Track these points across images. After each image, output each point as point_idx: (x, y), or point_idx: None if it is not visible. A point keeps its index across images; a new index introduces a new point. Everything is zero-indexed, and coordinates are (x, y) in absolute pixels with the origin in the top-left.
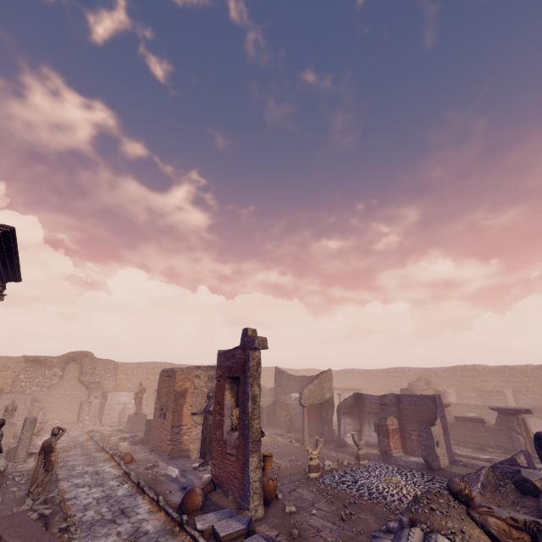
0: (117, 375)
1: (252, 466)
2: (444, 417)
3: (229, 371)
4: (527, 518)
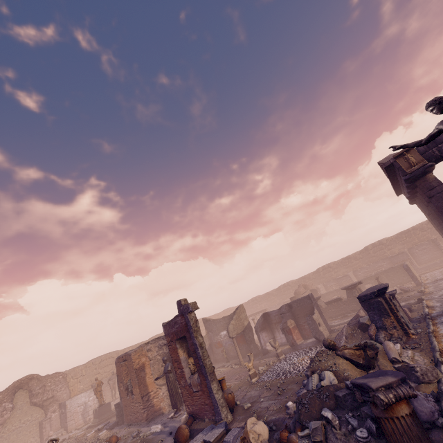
0: (68, 383)
1: (215, 390)
2: (318, 306)
3: (176, 335)
4: (362, 343)
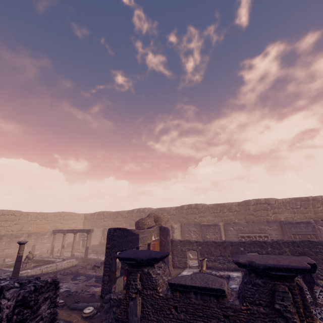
0: None
1: None
2: None
3: None
4: None
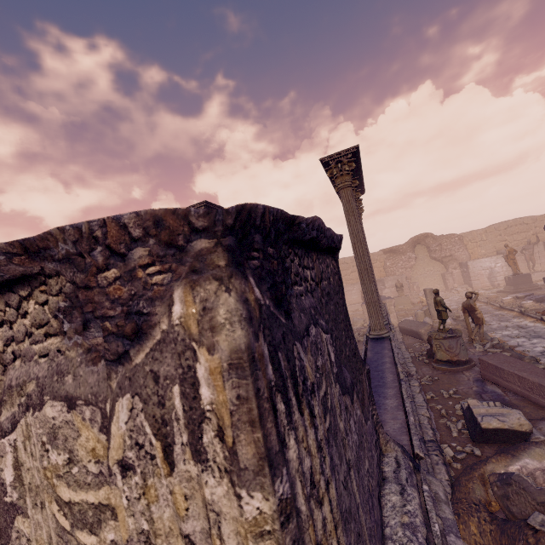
0: (465, 245)
1: None
2: None
3: None
4: None
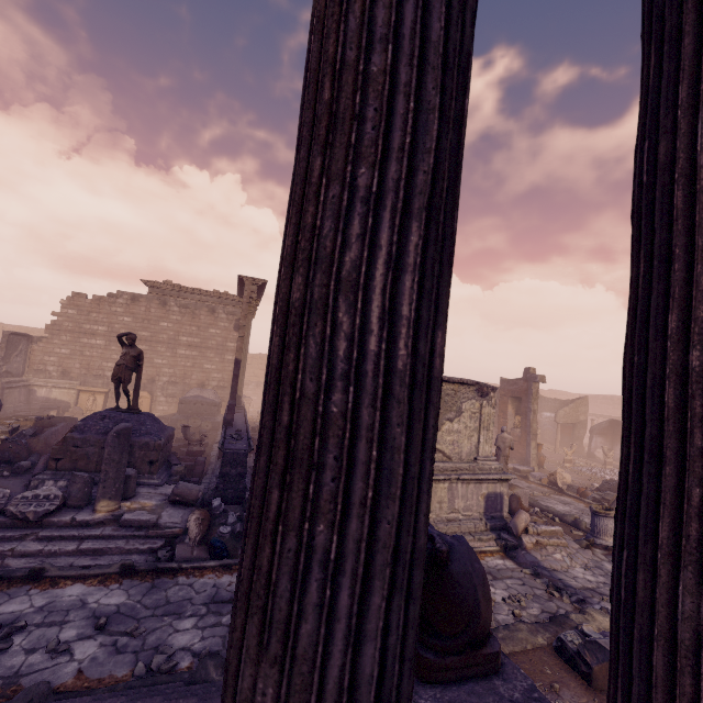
0: None
1: (532, 446)
2: None
3: (511, 393)
4: None
